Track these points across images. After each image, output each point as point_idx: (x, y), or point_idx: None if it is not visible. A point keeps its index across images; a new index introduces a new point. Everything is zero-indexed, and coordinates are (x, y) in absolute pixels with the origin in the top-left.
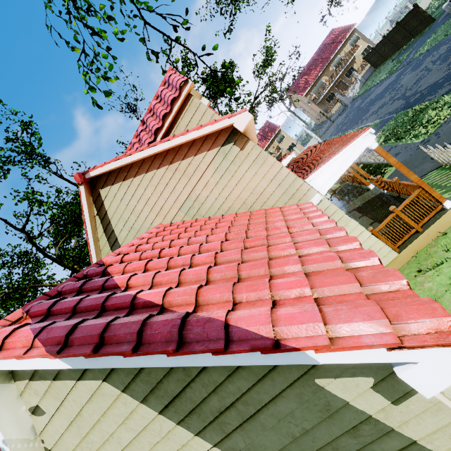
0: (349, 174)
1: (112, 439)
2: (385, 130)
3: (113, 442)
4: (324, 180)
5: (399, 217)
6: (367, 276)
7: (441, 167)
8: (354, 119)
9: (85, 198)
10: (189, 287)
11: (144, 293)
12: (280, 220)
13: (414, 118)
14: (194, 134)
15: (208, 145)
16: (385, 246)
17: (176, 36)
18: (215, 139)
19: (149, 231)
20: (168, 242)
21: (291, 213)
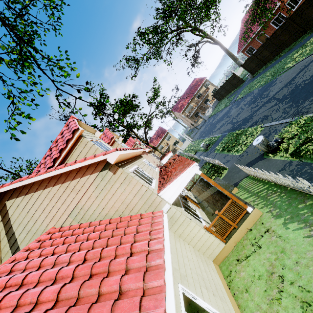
0: None
1: None
2: (222, 142)
3: None
4: (171, 194)
5: (222, 218)
6: None
7: (249, 176)
8: (209, 130)
9: None
10: None
11: None
12: (131, 236)
13: (236, 139)
14: (79, 165)
15: (91, 170)
16: (215, 239)
17: (79, 96)
18: (96, 166)
19: (39, 238)
20: (39, 262)
21: (145, 223)
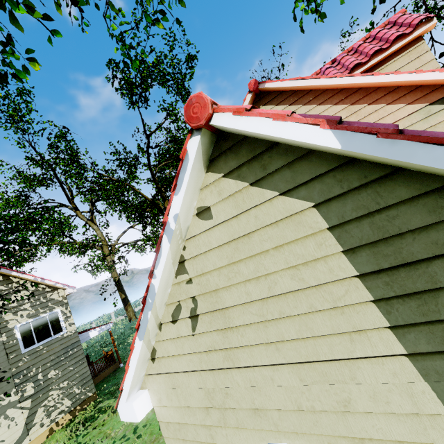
0: None
1: (264, 280)
2: None
3: (262, 283)
4: None
5: None
6: None
7: None
8: None
9: None
10: None
11: None
12: None
13: None
14: (409, 77)
15: (414, 97)
16: None
17: None
18: (428, 93)
19: None
20: None
21: None
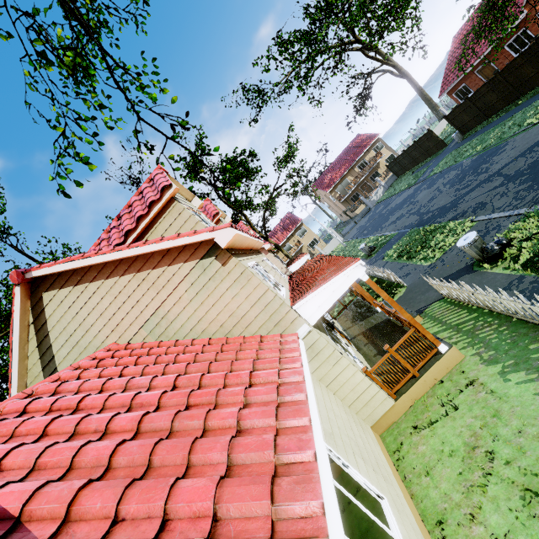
0: (357, 291)
1: None
2: (399, 244)
3: None
4: (313, 309)
5: (395, 358)
6: (285, 488)
7: (443, 299)
8: (375, 225)
9: (19, 302)
10: (72, 484)
11: (5, 491)
12: (248, 362)
13: (424, 239)
14: (169, 244)
15: (186, 256)
16: (380, 392)
17: (172, 135)
18: (195, 250)
19: (94, 355)
20: (101, 383)
21: (269, 347)
